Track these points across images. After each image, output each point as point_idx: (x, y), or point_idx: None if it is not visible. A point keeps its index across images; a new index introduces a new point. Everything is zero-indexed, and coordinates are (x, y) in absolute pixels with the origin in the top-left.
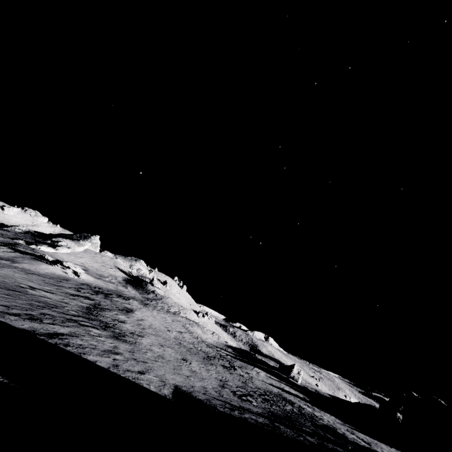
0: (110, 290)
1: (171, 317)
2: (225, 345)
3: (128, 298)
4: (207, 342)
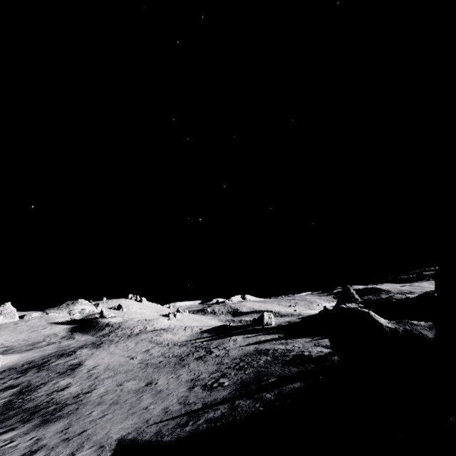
0: (47, 356)
1: (134, 340)
2: (200, 332)
3: (74, 351)
4: (181, 342)
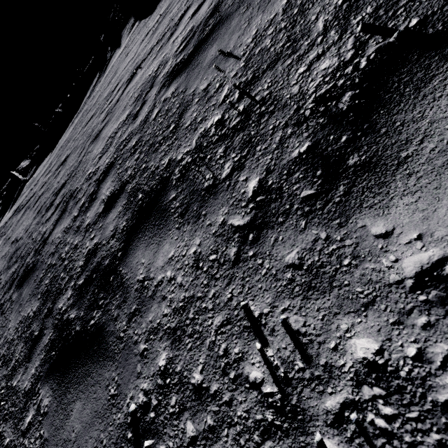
0: None
1: None
2: None
3: None
4: None
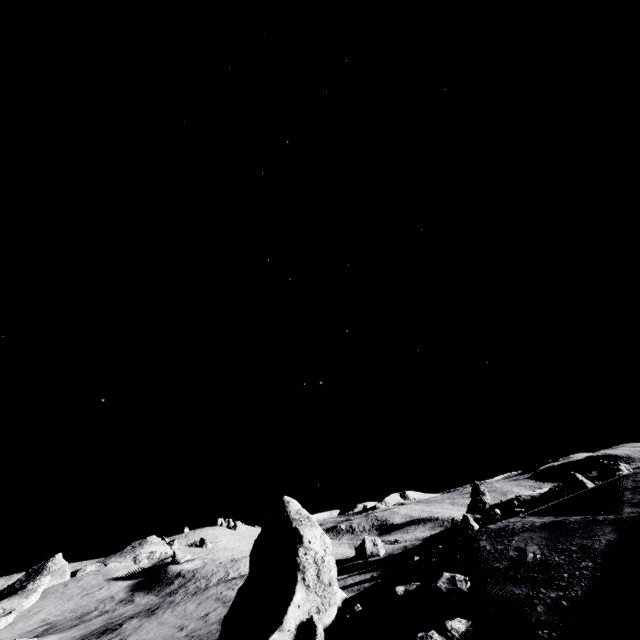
0: (88, 635)
1: (198, 599)
2: None
3: (122, 623)
4: None
